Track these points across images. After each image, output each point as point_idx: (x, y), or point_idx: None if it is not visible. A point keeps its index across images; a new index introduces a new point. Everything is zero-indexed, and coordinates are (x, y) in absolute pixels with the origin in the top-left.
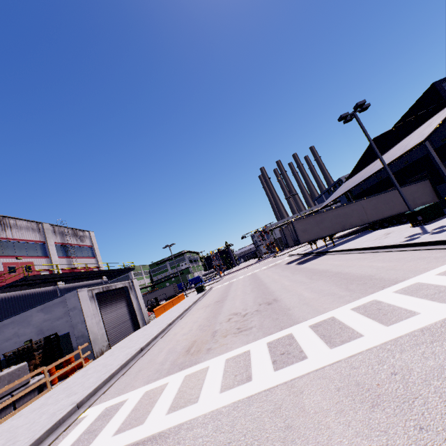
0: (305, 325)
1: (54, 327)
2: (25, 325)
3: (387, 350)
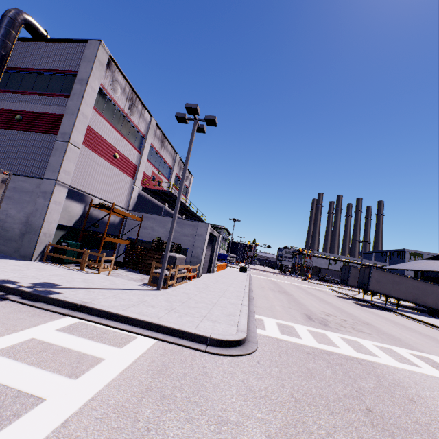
0: (438, 358)
1: (179, 239)
2: (161, 225)
3: None
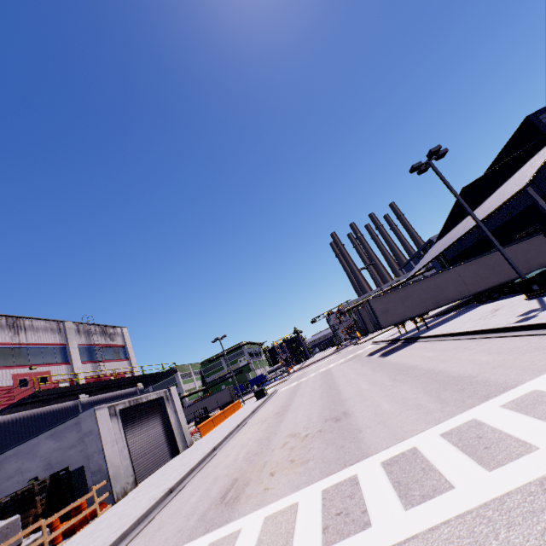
0: (376, 460)
1: (65, 459)
2: (30, 457)
3: (486, 521)
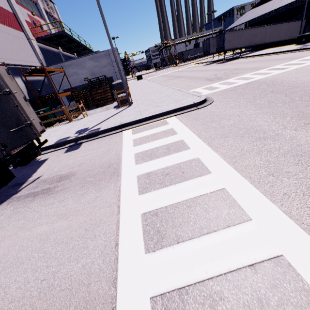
0: (276, 66)
1: (101, 72)
2: (81, 68)
3: None
